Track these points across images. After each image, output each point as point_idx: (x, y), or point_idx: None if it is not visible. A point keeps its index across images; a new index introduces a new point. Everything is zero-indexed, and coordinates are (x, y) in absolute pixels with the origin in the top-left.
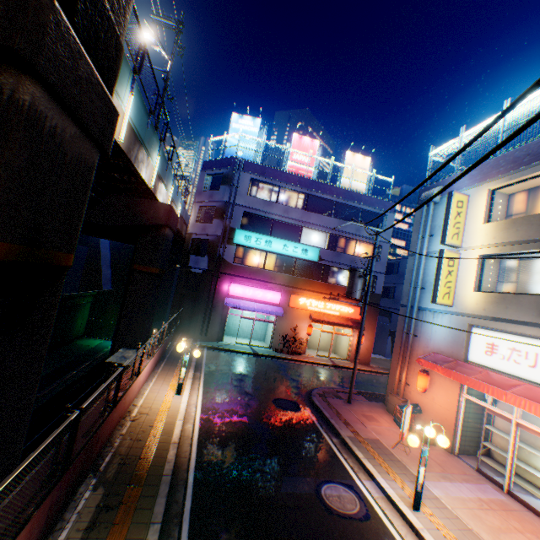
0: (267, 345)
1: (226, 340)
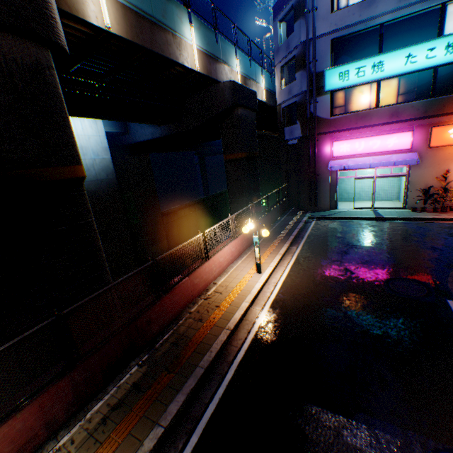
0: (399, 205)
1: (342, 207)
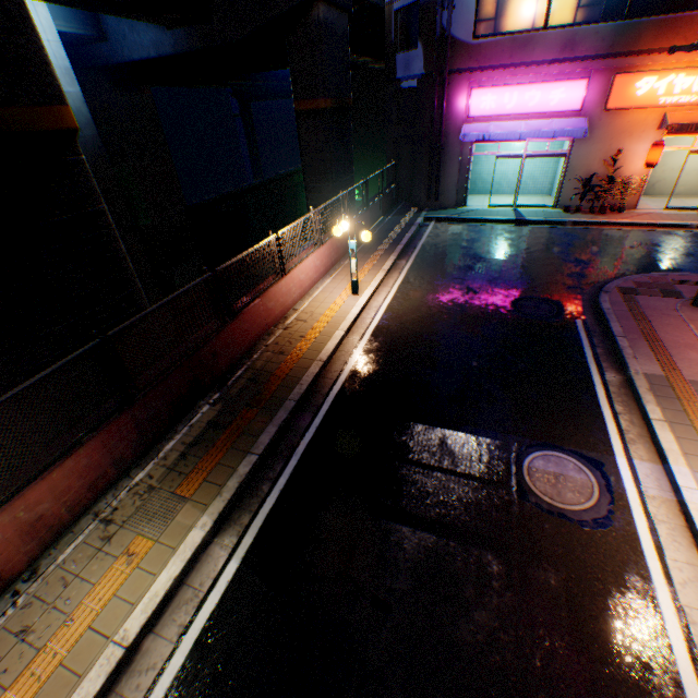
0: (550, 203)
1: (473, 204)
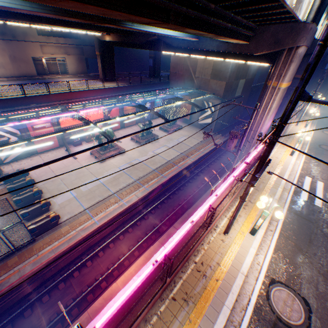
0: None
1: None
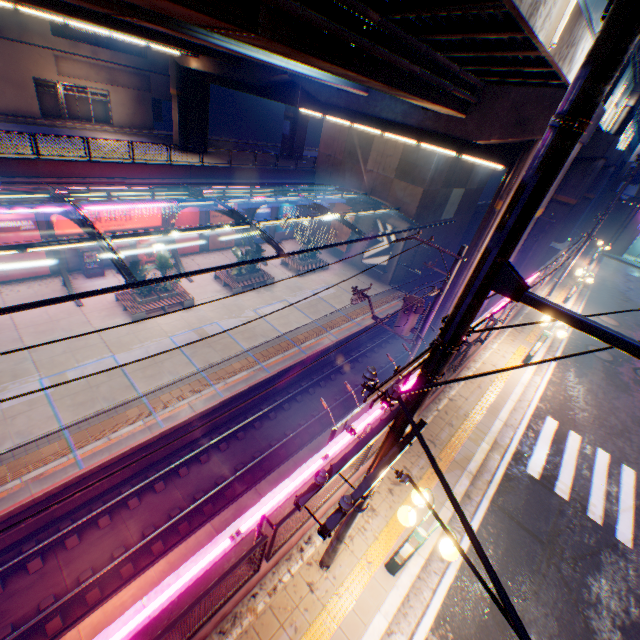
0: None
1: (624, 257)
